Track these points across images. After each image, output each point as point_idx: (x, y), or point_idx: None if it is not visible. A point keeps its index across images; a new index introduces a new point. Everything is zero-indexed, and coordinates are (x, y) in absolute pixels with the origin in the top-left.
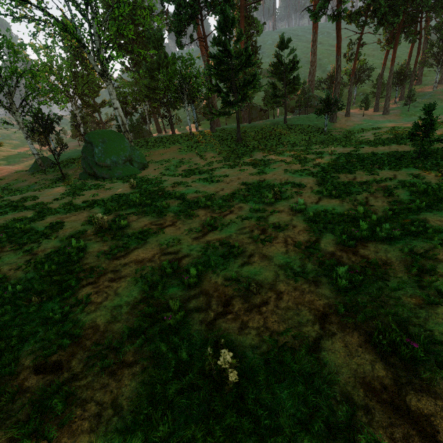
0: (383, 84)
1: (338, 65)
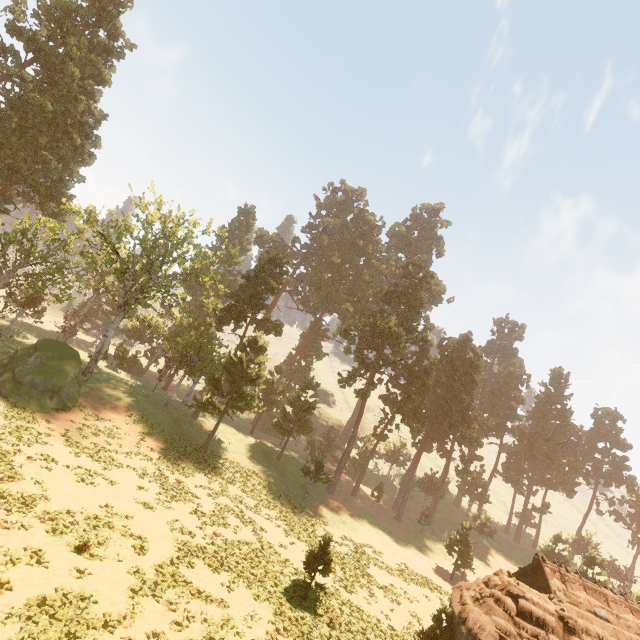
0: (412, 482)
1: (353, 434)
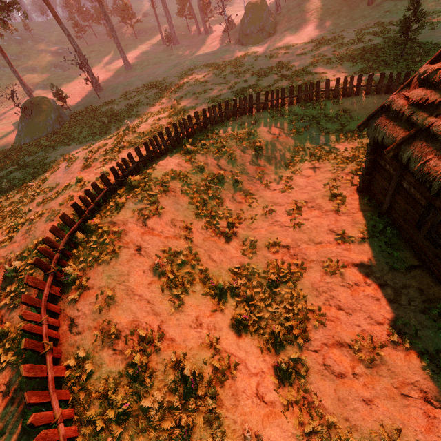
0: None
1: None
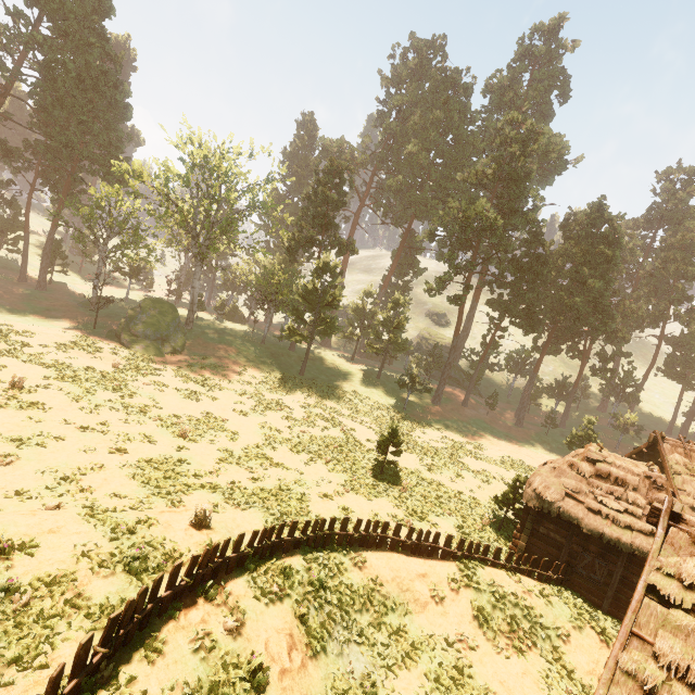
0: (538, 389)
1: (453, 345)
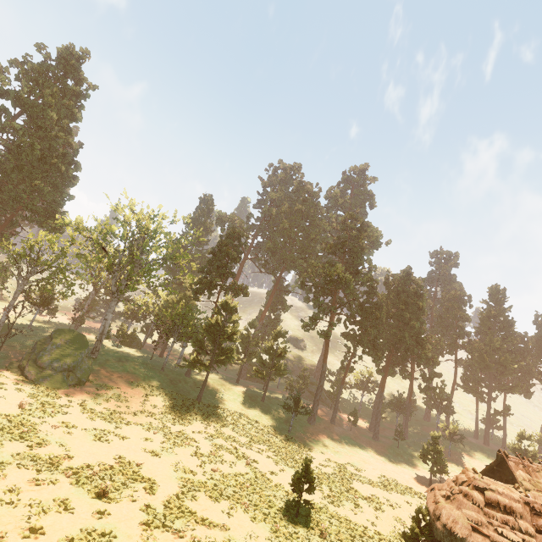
0: (383, 404)
1: (323, 370)
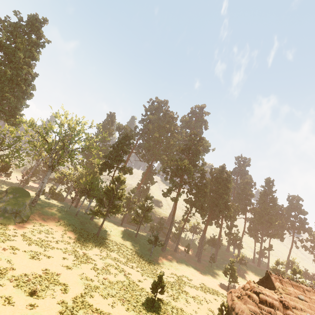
0: (204, 241)
1: (172, 220)
